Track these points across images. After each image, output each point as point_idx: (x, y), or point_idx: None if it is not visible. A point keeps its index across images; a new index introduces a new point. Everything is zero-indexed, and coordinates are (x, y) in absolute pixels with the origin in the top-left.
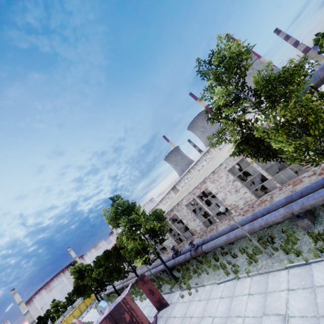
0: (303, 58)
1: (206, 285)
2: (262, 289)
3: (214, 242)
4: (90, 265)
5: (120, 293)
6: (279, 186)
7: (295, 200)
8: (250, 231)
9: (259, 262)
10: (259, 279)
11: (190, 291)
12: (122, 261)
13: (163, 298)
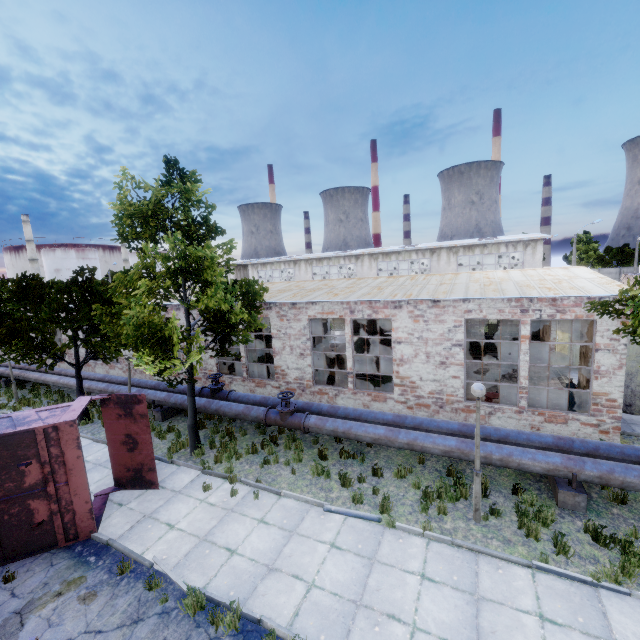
0: None
1: (287, 495)
2: (464, 583)
3: (348, 425)
4: None
5: None
6: (523, 406)
7: (574, 453)
8: (455, 452)
9: (447, 518)
10: (453, 555)
11: (236, 489)
12: (64, 329)
13: (152, 470)
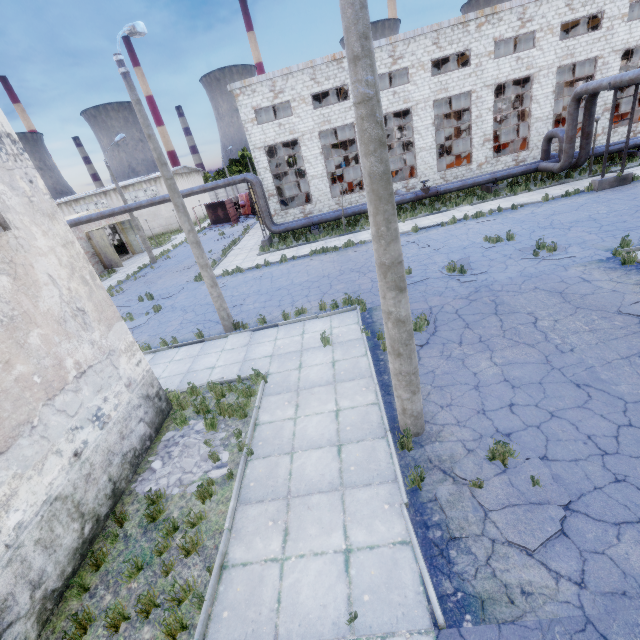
0: None
1: None
2: None
3: None
4: None
5: None
6: None
7: None
8: None
9: None
10: None
11: None
12: None
13: None
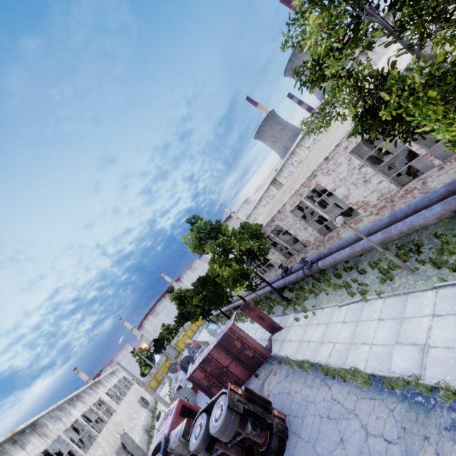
0: None
1: (325, 307)
2: (397, 314)
3: (333, 257)
4: (188, 290)
5: (229, 315)
6: (438, 164)
7: None
8: (384, 240)
9: (396, 280)
10: (395, 301)
11: (306, 315)
12: (222, 287)
13: (275, 323)
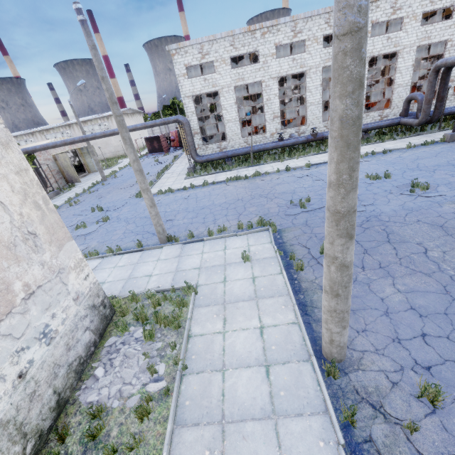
0: None
1: None
2: None
3: None
4: None
5: None
6: None
7: None
8: None
9: None
10: None
11: None
12: None
13: None
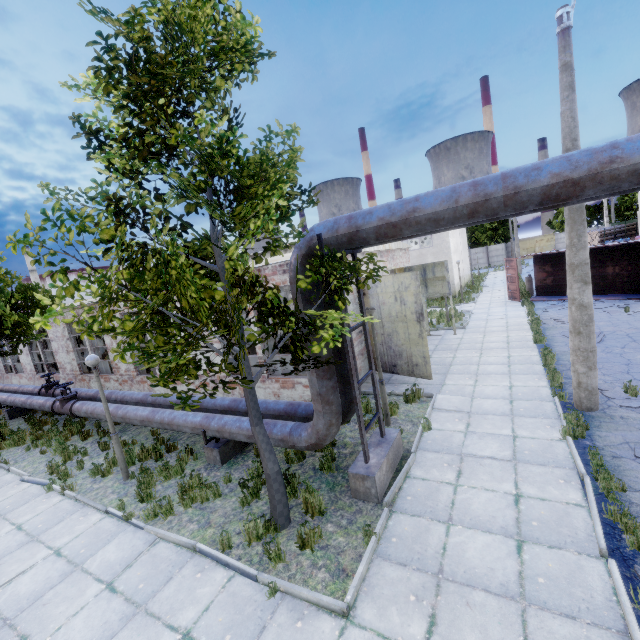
0: (291, 159)
1: (12, 471)
2: (40, 529)
3: (95, 406)
4: None
5: None
6: (264, 375)
7: (239, 412)
8: (145, 421)
9: (106, 479)
10: (66, 508)
11: None
12: None
13: None
